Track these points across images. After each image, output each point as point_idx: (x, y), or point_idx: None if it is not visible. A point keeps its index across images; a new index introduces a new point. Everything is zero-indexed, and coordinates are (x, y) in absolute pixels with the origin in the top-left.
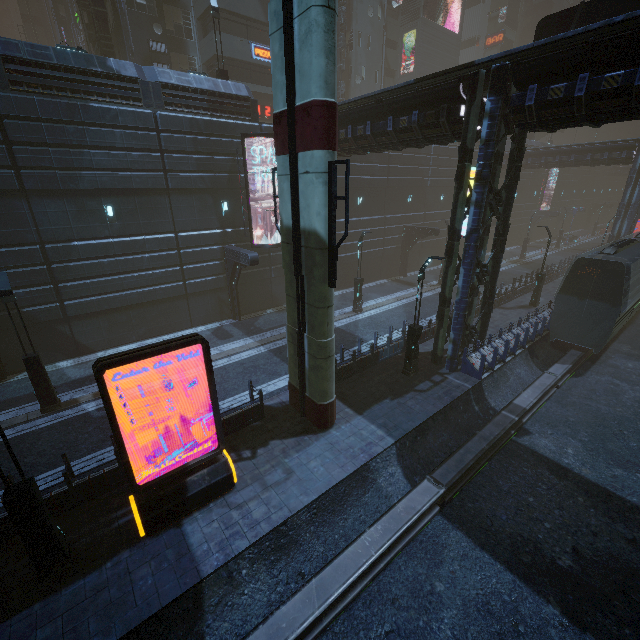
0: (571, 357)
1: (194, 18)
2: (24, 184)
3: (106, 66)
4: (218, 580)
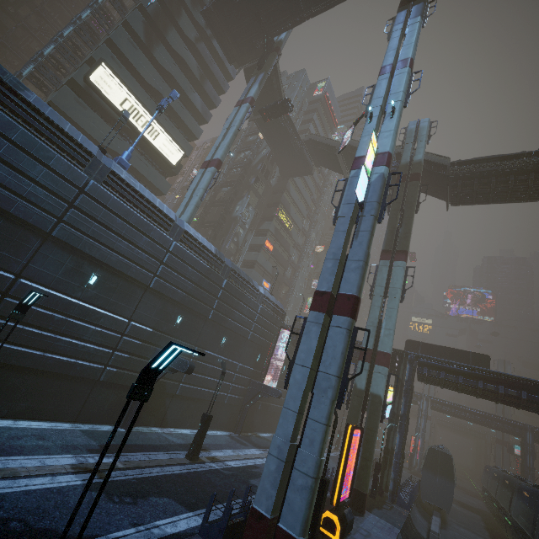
0: (437, 514)
1: (243, 259)
2: (210, 315)
3: (252, 282)
4: None
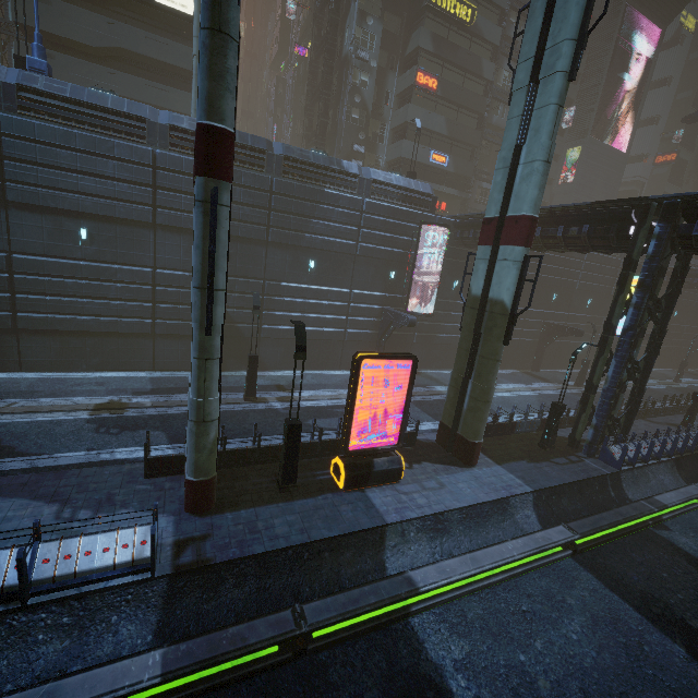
0: None
1: (389, 129)
2: (269, 237)
3: (340, 165)
4: (395, 531)
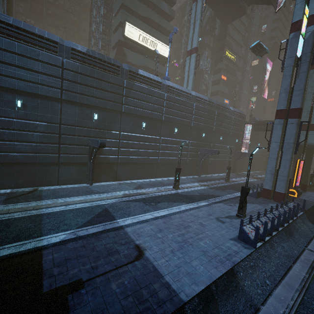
0: None
1: (210, 91)
2: (213, 129)
3: (227, 106)
4: None
